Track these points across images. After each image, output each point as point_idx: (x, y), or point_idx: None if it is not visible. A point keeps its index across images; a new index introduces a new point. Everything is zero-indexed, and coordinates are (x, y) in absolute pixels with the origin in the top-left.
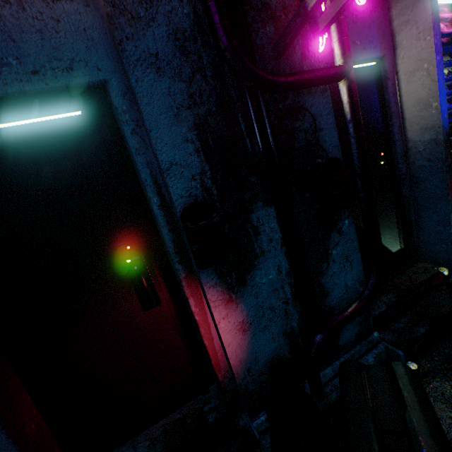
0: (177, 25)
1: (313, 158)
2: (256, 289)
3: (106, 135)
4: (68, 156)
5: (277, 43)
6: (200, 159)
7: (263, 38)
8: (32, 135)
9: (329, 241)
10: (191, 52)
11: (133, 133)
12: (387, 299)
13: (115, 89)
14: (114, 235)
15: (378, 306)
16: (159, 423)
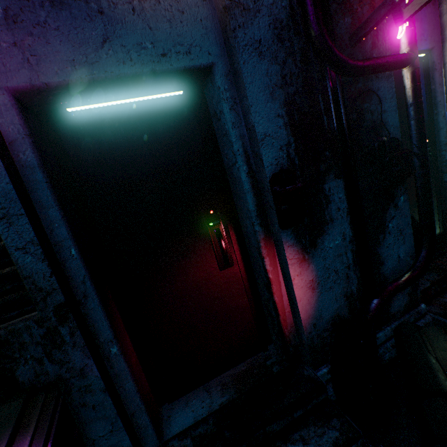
0: (276, 16)
1: (379, 136)
2: (324, 253)
3: (199, 113)
4: (169, 130)
5: (355, 32)
6: (287, 133)
7: (342, 28)
8: (144, 110)
9: (386, 214)
10: (285, 39)
11: (231, 109)
12: (430, 277)
13: (220, 71)
14: (200, 201)
15: (422, 282)
16: (226, 373)
